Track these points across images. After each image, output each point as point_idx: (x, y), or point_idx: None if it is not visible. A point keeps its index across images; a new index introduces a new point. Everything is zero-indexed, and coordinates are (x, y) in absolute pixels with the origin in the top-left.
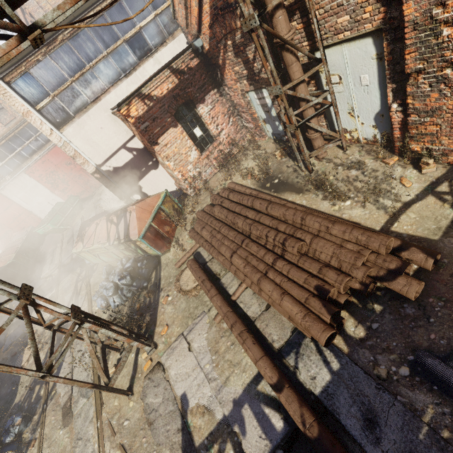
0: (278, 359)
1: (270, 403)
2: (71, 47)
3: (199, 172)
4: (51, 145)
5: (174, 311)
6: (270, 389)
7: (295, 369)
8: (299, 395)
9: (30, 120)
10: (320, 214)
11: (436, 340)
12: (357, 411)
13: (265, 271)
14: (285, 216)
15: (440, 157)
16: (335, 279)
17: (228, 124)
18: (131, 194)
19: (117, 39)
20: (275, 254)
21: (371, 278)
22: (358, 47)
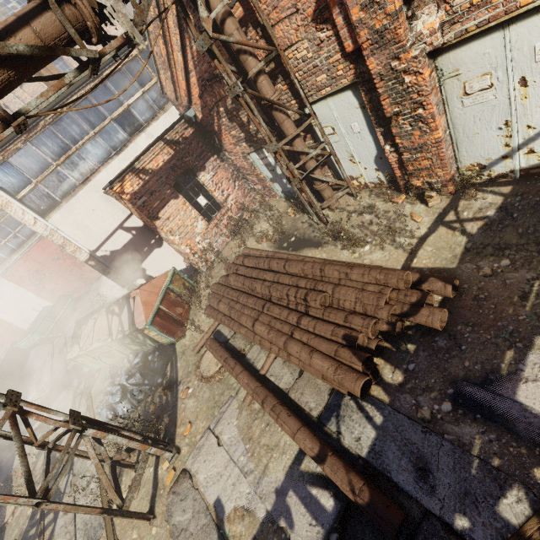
0: (319, 429)
1: (317, 481)
2: (54, 132)
3: (209, 242)
4: (34, 240)
5: (197, 404)
6: (315, 465)
7: (338, 436)
8: (345, 461)
9: (10, 211)
10: (338, 263)
11: (471, 367)
12: (407, 463)
13: (291, 332)
14: (304, 271)
15: (441, 189)
16: (362, 324)
17: (235, 189)
18: (133, 279)
19: (104, 118)
20: (299, 312)
21: (397, 316)
22: (341, 99)
